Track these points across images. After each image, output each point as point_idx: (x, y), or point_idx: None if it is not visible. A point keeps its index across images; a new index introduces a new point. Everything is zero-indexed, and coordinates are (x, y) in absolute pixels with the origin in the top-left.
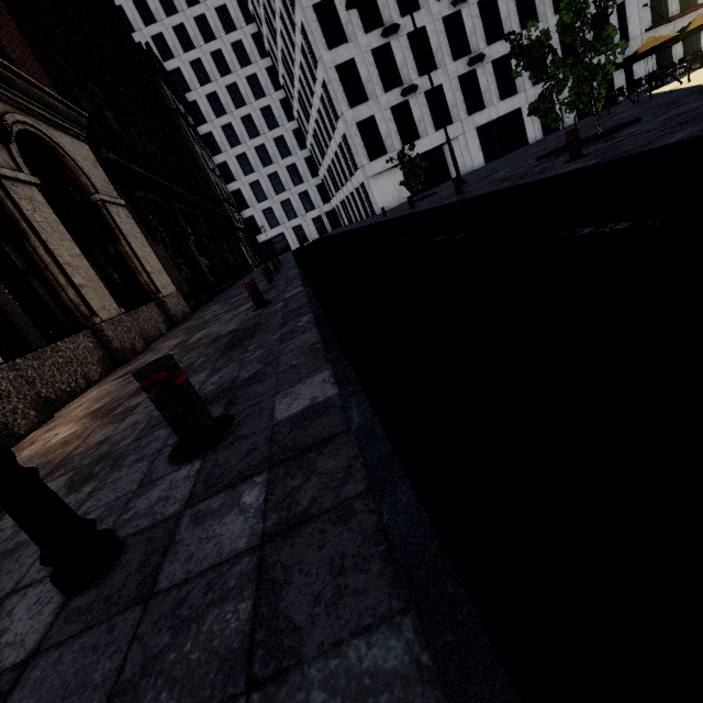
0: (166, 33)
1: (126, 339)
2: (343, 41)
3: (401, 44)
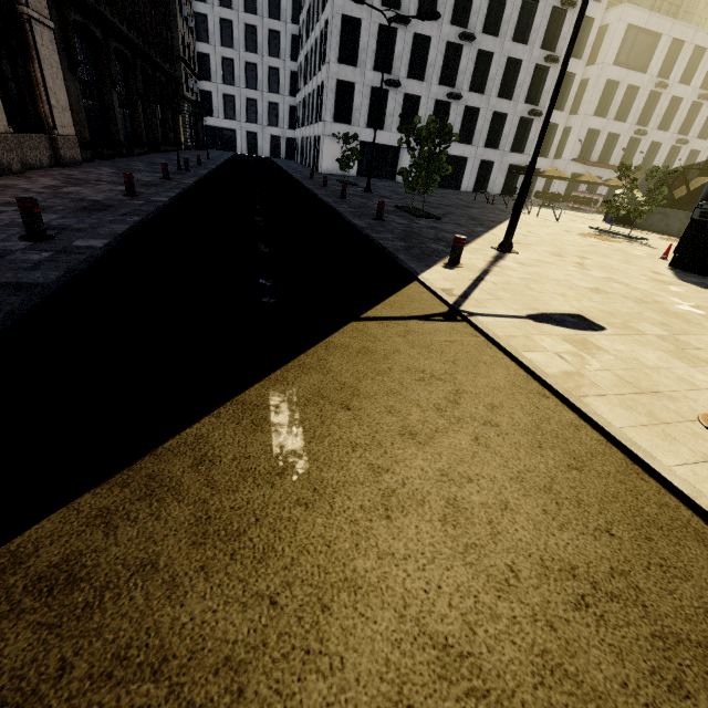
0: None
1: (5, 157)
2: None
3: (406, 38)
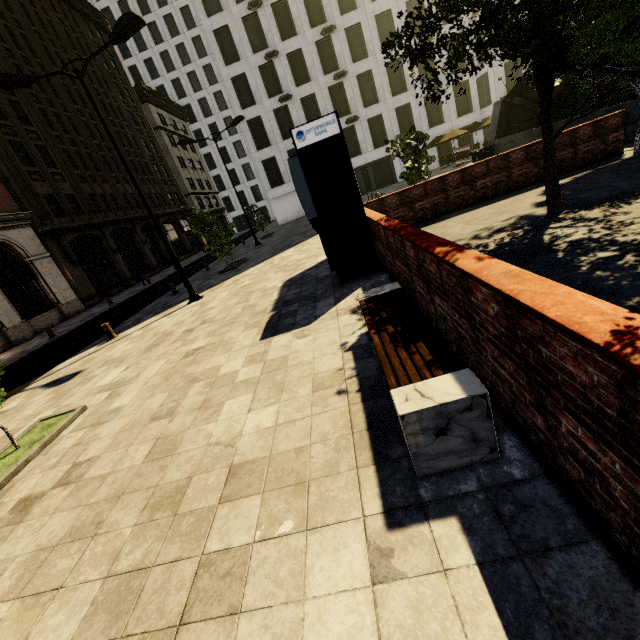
0: (170, 50)
1: (21, 335)
2: (253, 102)
3: (296, 106)
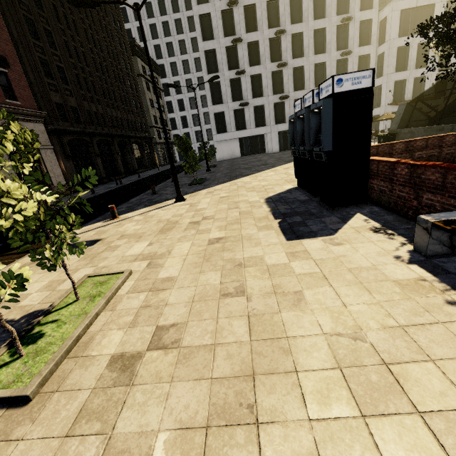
0: (157, 24)
1: None
2: (217, 71)
3: (246, 80)
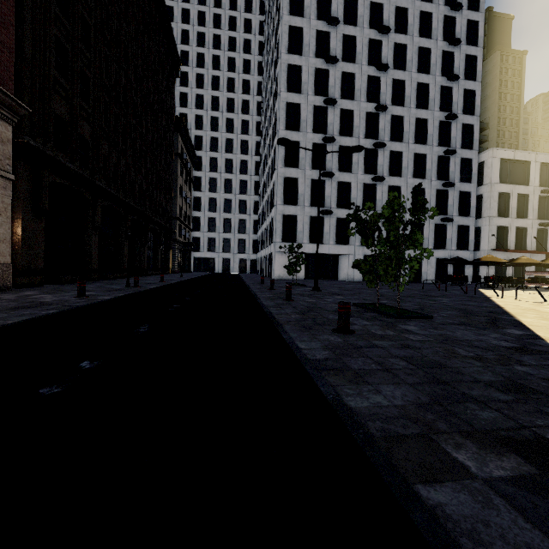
0: (205, 117)
1: None
2: (296, 166)
3: (332, 185)
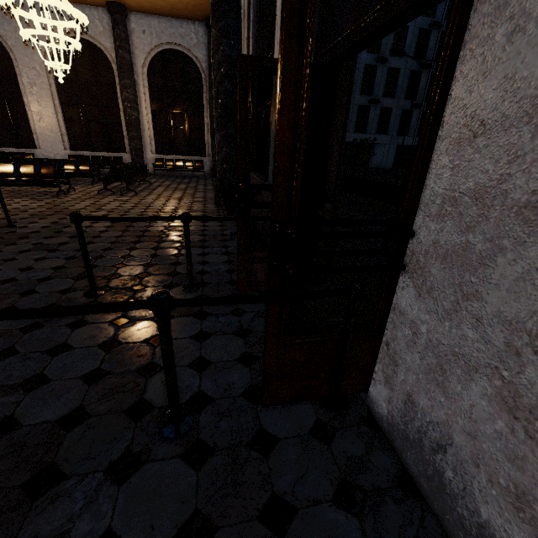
0: None
1: None
2: None
3: (383, 71)
